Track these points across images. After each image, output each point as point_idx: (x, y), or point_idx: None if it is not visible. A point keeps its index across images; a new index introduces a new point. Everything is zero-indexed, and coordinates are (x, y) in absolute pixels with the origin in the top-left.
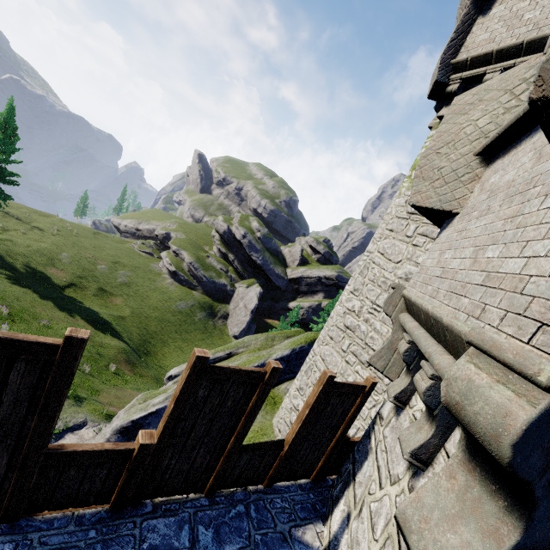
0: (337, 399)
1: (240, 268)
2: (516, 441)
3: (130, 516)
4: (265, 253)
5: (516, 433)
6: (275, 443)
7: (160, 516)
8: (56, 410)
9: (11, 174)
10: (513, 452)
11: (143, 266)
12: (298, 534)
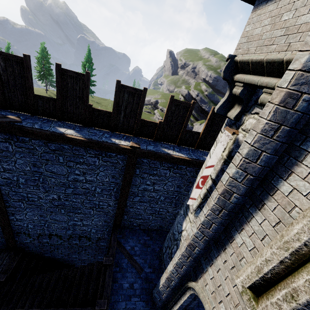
0: (219, 119)
1: (195, 114)
2: (223, 71)
3: (158, 142)
4: (210, 103)
5: (223, 69)
6: (197, 132)
7: (165, 144)
8: (142, 107)
9: (93, 81)
10: (223, 73)
11: (147, 118)
12: (204, 157)
